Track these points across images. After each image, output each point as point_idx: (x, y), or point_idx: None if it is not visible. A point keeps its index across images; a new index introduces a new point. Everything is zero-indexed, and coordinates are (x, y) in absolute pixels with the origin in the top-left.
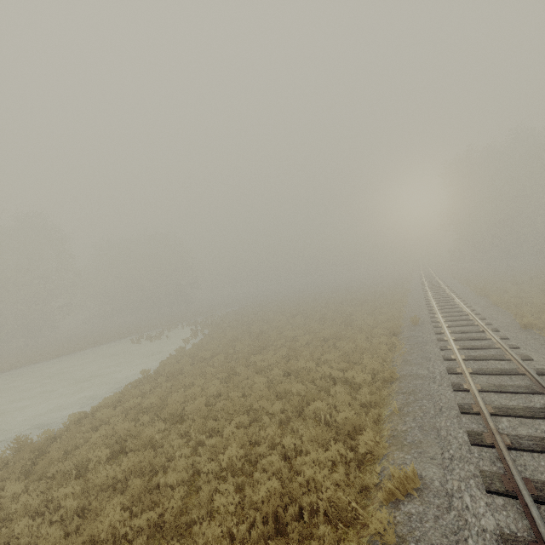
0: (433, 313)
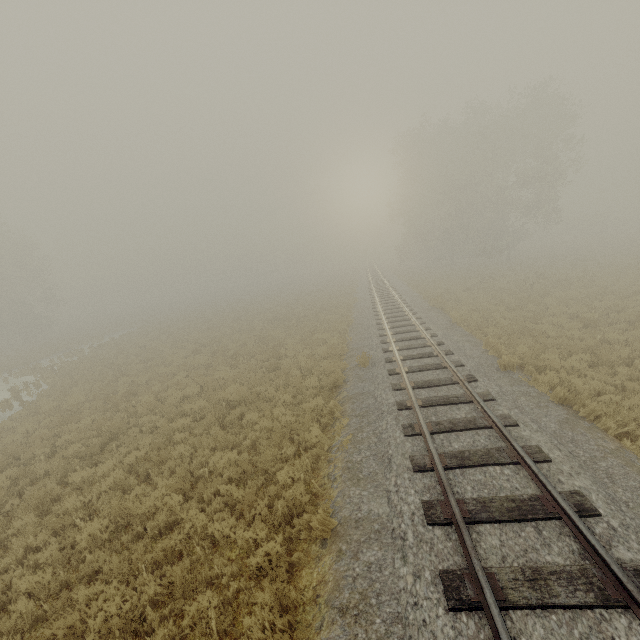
0: (387, 343)
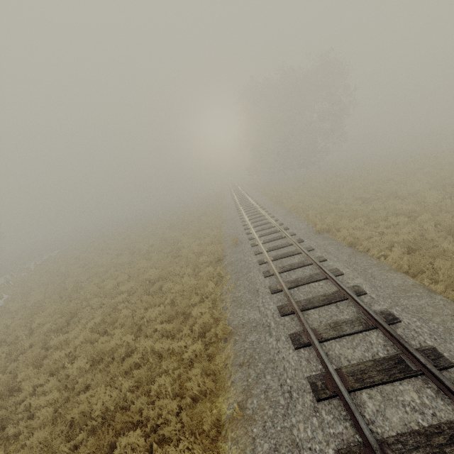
0: (248, 229)
